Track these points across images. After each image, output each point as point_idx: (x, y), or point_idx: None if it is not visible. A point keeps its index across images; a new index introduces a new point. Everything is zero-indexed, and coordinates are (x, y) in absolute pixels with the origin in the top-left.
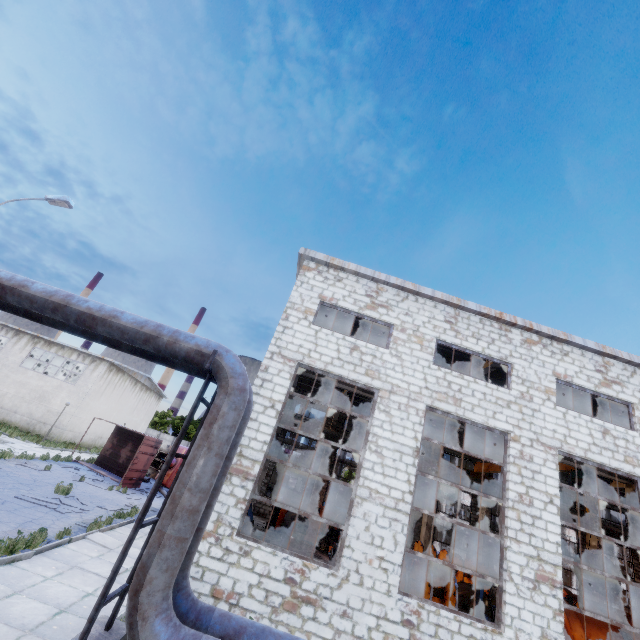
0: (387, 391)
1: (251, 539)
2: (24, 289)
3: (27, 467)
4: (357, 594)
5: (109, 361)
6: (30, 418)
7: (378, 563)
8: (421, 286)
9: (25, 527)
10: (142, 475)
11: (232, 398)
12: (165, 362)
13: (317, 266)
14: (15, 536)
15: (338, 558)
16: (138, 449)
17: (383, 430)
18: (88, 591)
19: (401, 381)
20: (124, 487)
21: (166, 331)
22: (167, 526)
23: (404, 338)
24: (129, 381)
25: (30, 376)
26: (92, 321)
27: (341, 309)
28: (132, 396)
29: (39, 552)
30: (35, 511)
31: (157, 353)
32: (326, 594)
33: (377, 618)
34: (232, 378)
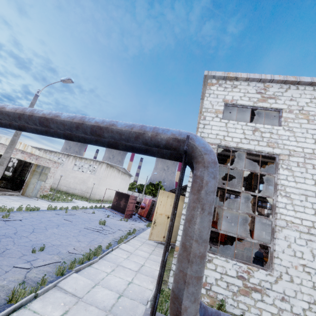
0: (286, 155)
1: (210, 252)
2: (58, 118)
3: (85, 212)
4: (290, 287)
5: (106, 163)
6: (81, 191)
7: (302, 268)
8: (300, 77)
9: (91, 243)
10: (132, 212)
11: (210, 169)
12: (147, 152)
13: (217, 81)
14: (88, 249)
15: (270, 264)
16: (128, 201)
17: (288, 181)
18: (129, 280)
19: (296, 147)
20: (126, 218)
21: (148, 128)
22: (186, 268)
23: (292, 117)
24: (116, 171)
25: (77, 173)
26: (100, 130)
27: (240, 106)
28: (118, 177)
29: (100, 258)
30: (93, 234)
31: (144, 145)
32: (267, 286)
33: (308, 303)
34: (205, 154)
